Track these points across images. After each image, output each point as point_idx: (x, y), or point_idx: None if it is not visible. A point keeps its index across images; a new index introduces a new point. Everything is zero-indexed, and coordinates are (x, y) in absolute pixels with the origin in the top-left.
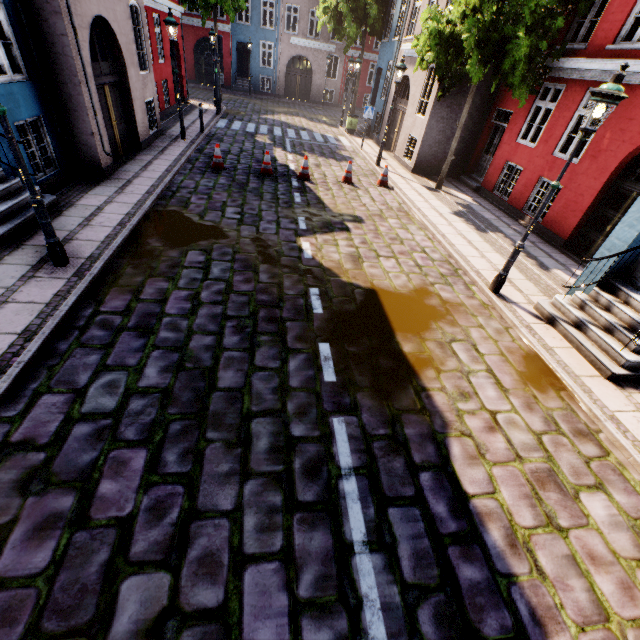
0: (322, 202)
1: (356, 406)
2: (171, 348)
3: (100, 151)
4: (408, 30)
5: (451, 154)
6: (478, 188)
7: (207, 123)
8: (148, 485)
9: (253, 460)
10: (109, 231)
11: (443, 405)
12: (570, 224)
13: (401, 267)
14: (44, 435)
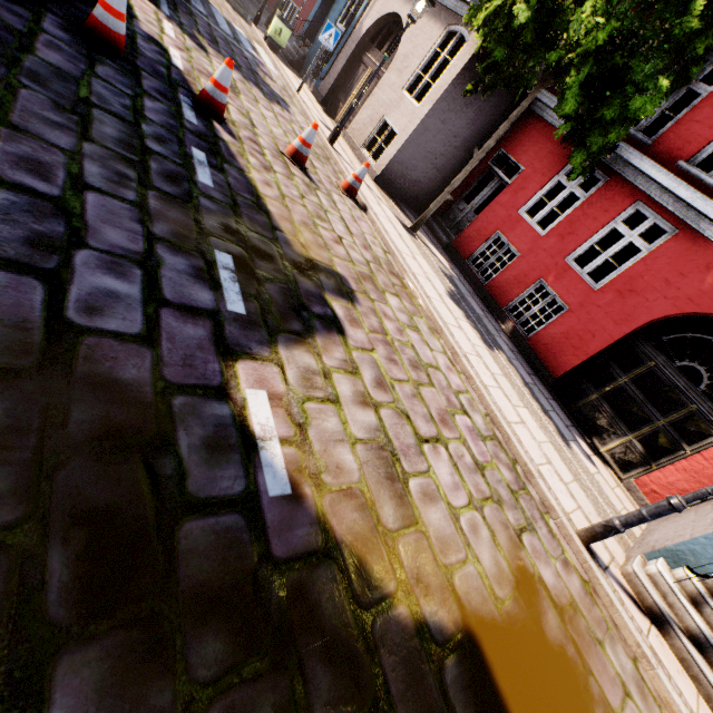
0: (264, 206)
1: None
2: None
3: None
4: None
5: (451, 190)
6: (448, 245)
7: None
8: None
9: None
10: None
11: None
12: (567, 362)
13: (464, 480)
14: None
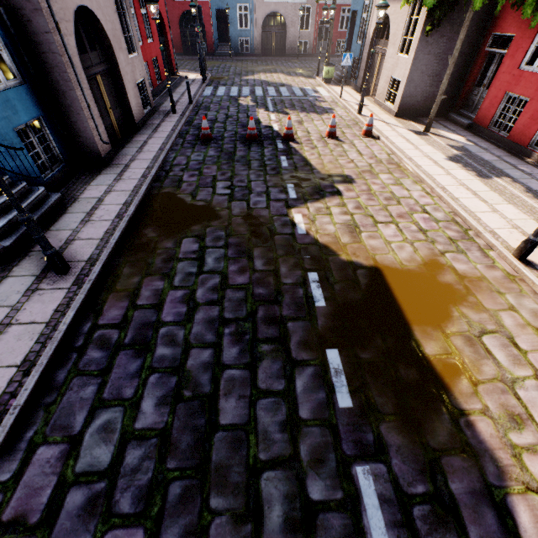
0: (309, 163)
1: (382, 446)
2: (168, 370)
3: (98, 141)
4: None
5: (441, 93)
6: (470, 125)
7: (195, 93)
8: None
9: None
10: (108, 225)
11: (491, 438)
12: None
13: (403, 234)
14: (35, 509)
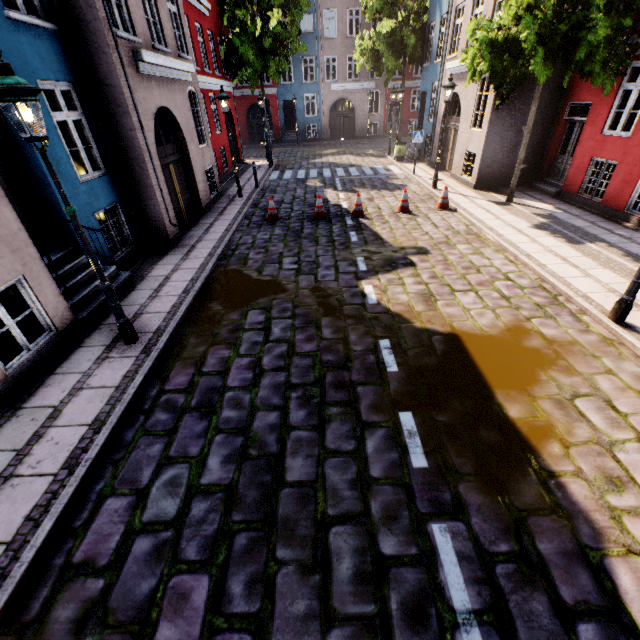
0: (380, 237)
1: (460, 505)
2: (234, 430)
3: (167, 223)
4: (451, 49)
5: (520, 162)
6: (558, 193)
7: (261, 178)
8: (211, 632)
9: (335, 594)
10: (175, 300)
11: (585, 500)
12: None
13: (483, 301)
14: (104, 553)
